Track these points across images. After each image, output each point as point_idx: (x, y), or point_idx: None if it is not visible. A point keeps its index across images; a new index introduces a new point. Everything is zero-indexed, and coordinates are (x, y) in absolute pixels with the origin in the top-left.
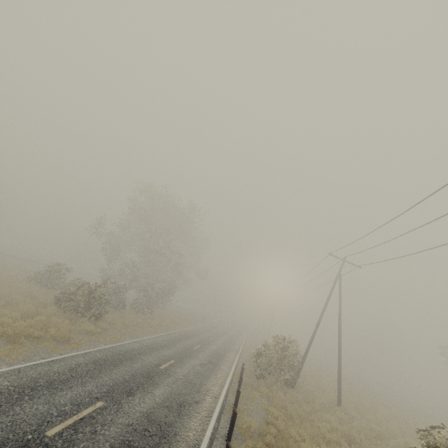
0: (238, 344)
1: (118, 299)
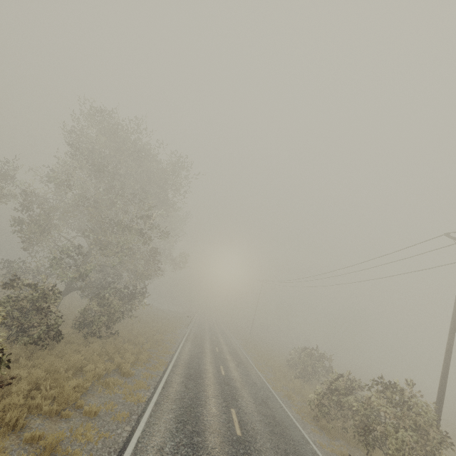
0: (251, 367)
1: (46, 321)
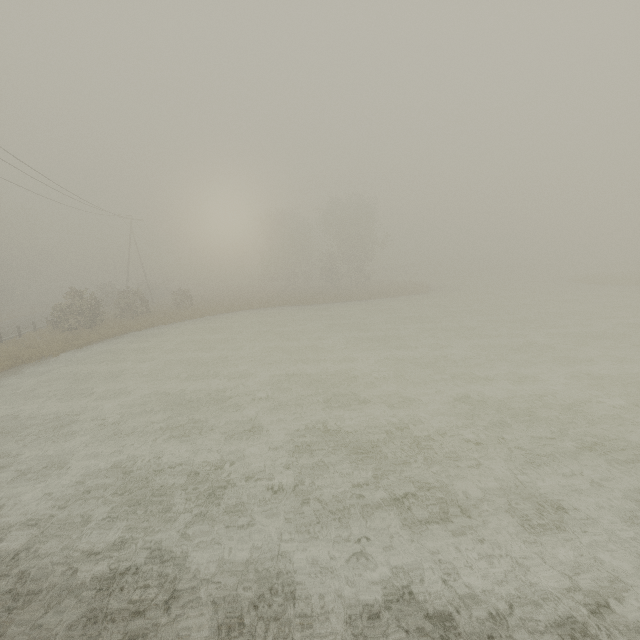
0: None
1: None
